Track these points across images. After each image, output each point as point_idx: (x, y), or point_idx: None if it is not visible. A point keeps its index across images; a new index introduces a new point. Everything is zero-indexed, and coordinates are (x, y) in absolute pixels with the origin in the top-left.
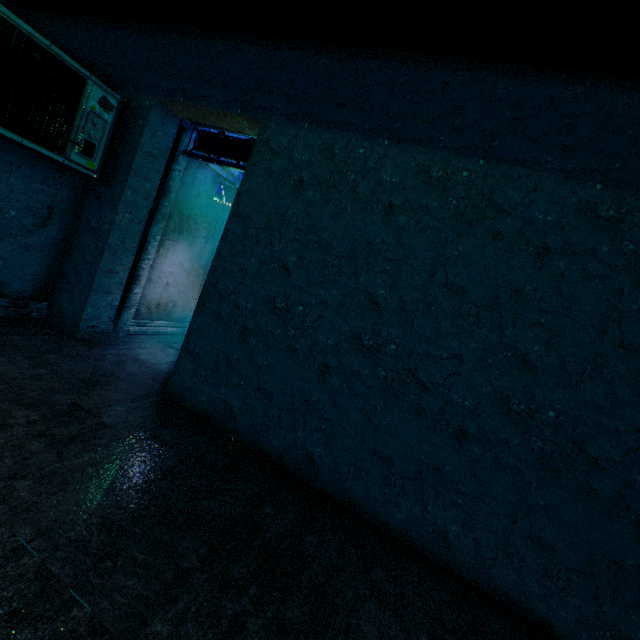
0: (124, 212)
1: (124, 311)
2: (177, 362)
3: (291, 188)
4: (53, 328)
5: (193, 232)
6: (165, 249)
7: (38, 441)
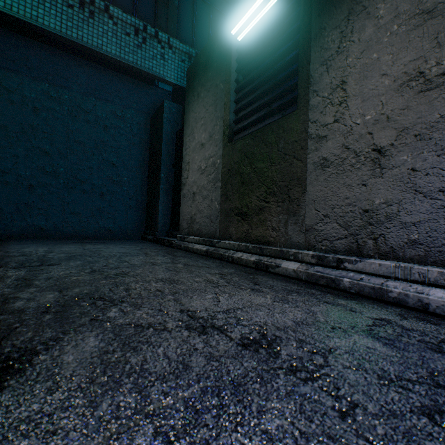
0: None
1: None
2: None
3: None
4: None
5: None
6: None
7: None
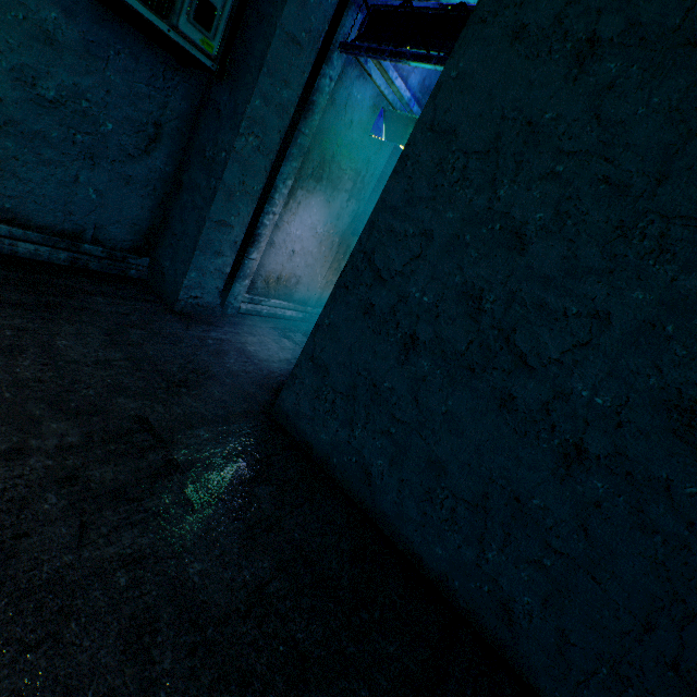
0: (248, 134)
1: (236, 282)
2: (293, 371)
3: (563, 60)
4: (151, 293)
5: (334, 182)
6: (296, 202)
7: (57, 493)
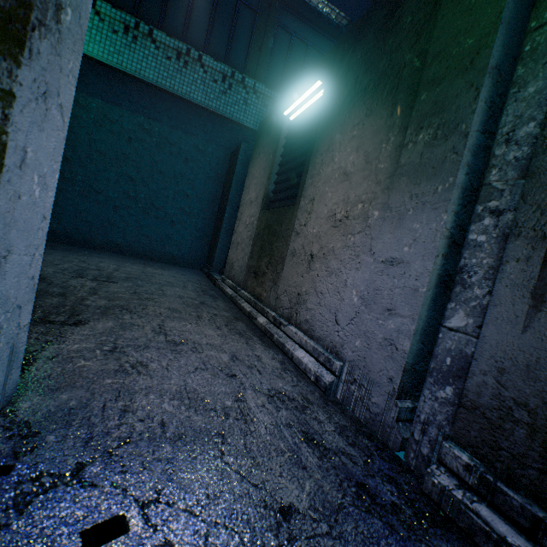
0: None
1: None
2: None
3: None
4: None
5: None
6: None
7: None
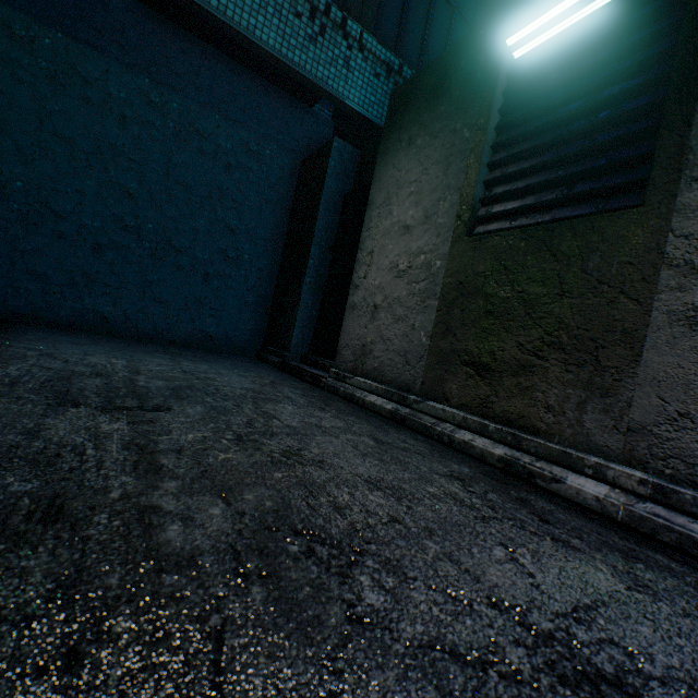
0: None
1: None
2: None
3: None
4: None
5: None
6: None
7: None
